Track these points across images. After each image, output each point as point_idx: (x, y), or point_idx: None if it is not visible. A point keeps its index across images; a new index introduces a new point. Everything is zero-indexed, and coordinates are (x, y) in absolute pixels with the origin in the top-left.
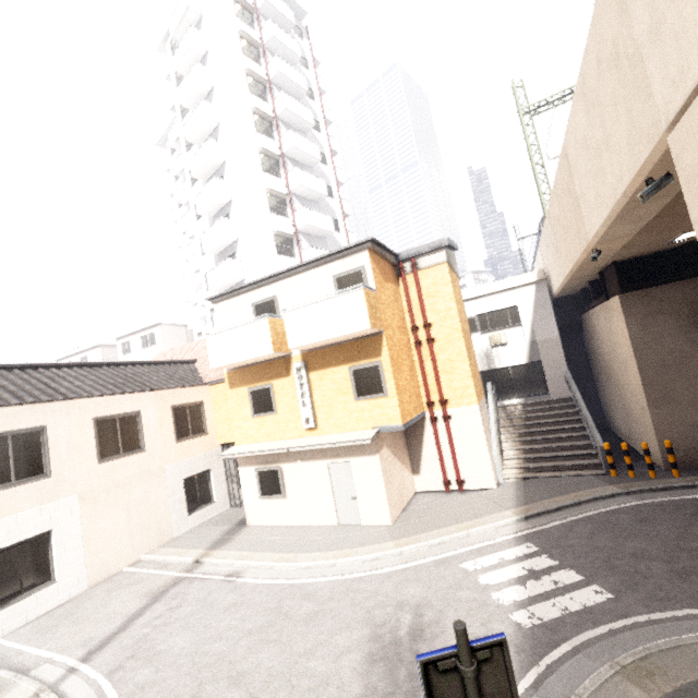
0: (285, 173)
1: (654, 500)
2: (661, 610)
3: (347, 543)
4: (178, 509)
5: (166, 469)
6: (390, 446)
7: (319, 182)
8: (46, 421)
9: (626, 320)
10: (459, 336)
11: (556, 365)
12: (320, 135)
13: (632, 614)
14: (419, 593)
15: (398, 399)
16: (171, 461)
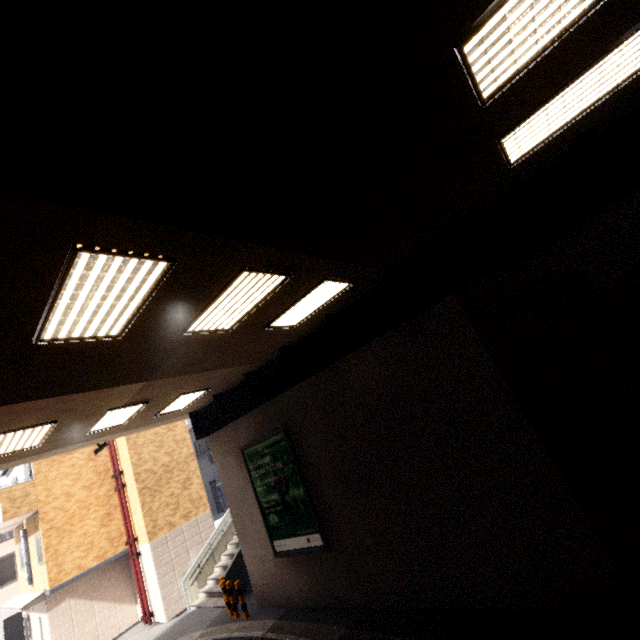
0: None
1: None
2: None
3: None
4: None
5: None
6: (85, 592)
7: None
8: None
9: (214, 458)
10: (134, 482)
11: None
12: None
13: None
14: None
15: (51, 565)
16: None
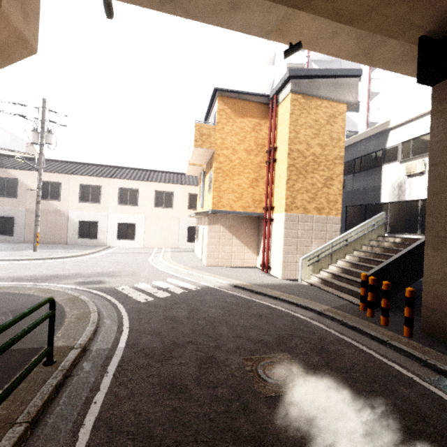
0: None
1: (317, 323)
2: (128, 310)
3: (182, 262)
4: (183, 237)
5: (180, 219)
6: (230, 227)
7: None
8: (139, 187)
9: (432, 122)
10: (286, 156)
11: None
12: None
13: (124, 305)
14: (143, 274)
15: (215, 194)
16: (184, 217)
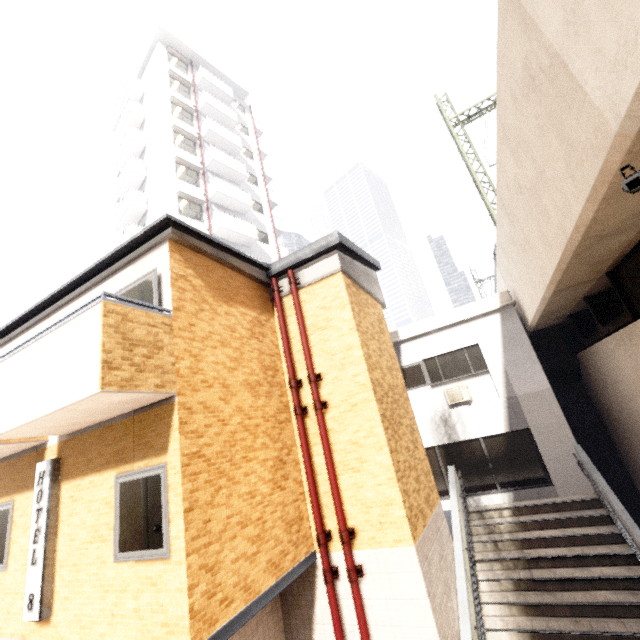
0: (208, 217)
1: None
2: None
3: None
4: None
5: None
6: None
7: (247, 226)
8: None
9: None
10: (368, 396)
11: (556, 435)
12: (257, 188)
13: None
14: None
15: (195, 566)
16: None
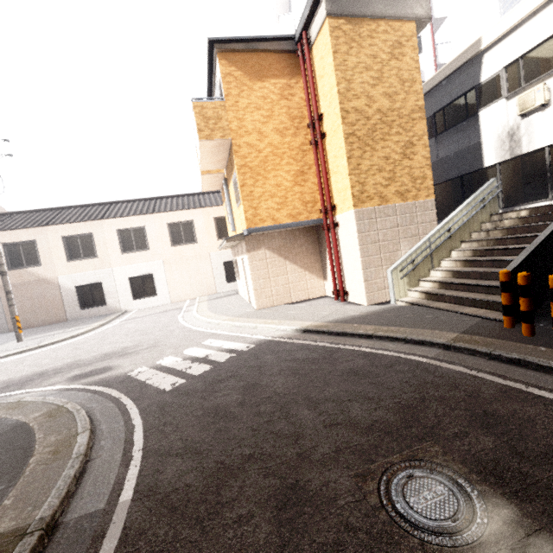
0: None
1: (452, 365)
2: (144, 412)
3: (224, 312)
4: (220, 278)
5: (211, 255)
6: (278, 250)
7: None
8: (145, 224)
9: None
10: (339, 122)
11: None
12: None
13: (138, 402)
14: (169, 342)
15: (246, 205)
16: (215, 251)
